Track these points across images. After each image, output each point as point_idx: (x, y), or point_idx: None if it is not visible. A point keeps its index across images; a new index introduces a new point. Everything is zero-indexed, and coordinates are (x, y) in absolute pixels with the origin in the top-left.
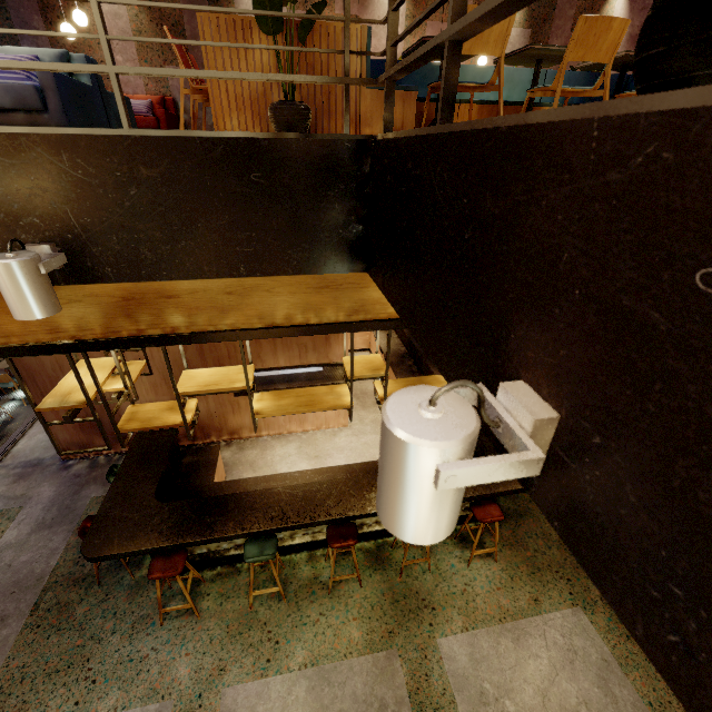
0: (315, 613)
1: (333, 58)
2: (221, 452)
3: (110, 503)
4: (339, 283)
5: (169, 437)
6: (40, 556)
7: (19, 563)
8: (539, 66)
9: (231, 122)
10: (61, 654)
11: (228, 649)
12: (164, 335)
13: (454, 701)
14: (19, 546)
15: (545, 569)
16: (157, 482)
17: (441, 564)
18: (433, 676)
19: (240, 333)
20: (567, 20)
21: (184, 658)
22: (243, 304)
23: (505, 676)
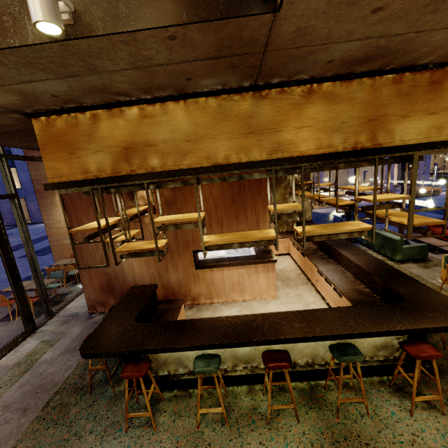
0: (255, 441)
1: None
2: (185, 312)
3: (106, 322)
4: (261, 129)
5: (151, 288)
6: (60, 370)
7: (47, 373)
8: None
9: None
10: (51, 444)
11: None
12: (146, 172)
13: None
14: (50, 362)
15: None
16: (138, 311)
17: (379, 410)
18: None
19: (194, 169)
20: None
21: None
22: (196, 148)
23: None
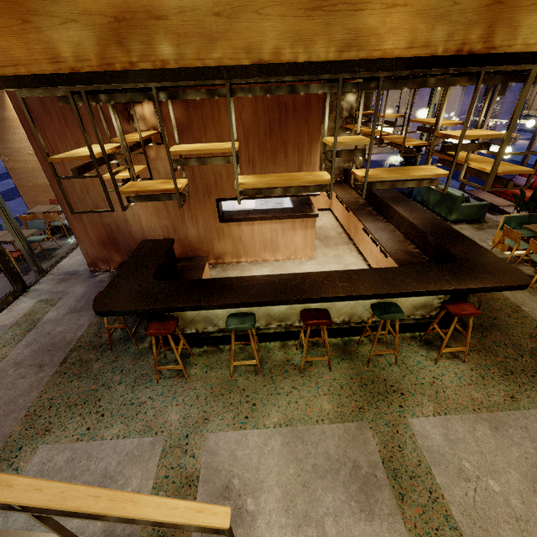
0: (288, 386)
1: None
2: (209, 271)
3: (118, 279)
4: (333, 2)
5: (167, 243)
6: (70, 329)
7: (55, 332)
8: None
9: None
10: (80, 394)
11: (211, 404)
12: (154, 68)
13: (431, 473)
14: (56, 322)
15: (519, 372)
16: (155, 268)
17: (407, 360)
18: (406, 449)
19: (227, 68)
20: None
21: (174, 407)
22: (230, 31)
23: (486, 459)
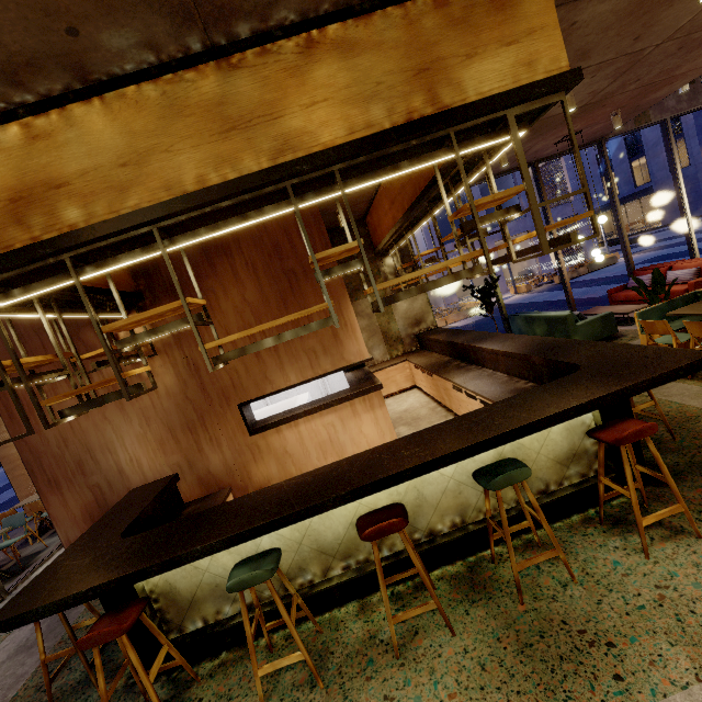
0: (375, 698)
1: None
2: None
3: (64, 556)
4: (247, 120)
5: (164, 482)
6: (0, 689)
7: None
8: None
9: None
10: None
11: None
12: (59, 236)
13: None
14: None
15: None
16: (131, 521)
17: (591, 566)
18: None
19: (146, 210)
20: None
21: None
22: (142, 175)
23: None
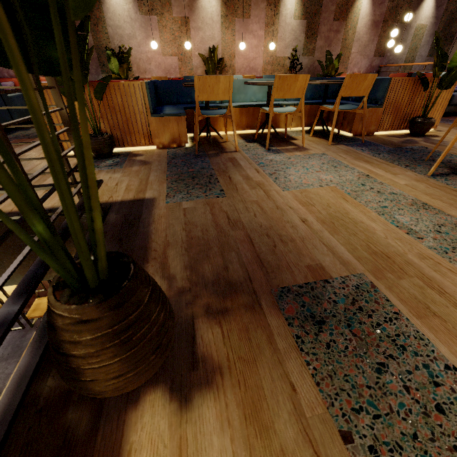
0: None
1: (126, 102)
2: None
3: None
4: None
5: None
6: None
7: None
8: (269, 89)
9: (67, 143)
10: None
11: None
12: None
13: None
14: None
15: None
16: None
17: None
18: None
19: None
20: (331, 13)
21: None
22: None
23: None
